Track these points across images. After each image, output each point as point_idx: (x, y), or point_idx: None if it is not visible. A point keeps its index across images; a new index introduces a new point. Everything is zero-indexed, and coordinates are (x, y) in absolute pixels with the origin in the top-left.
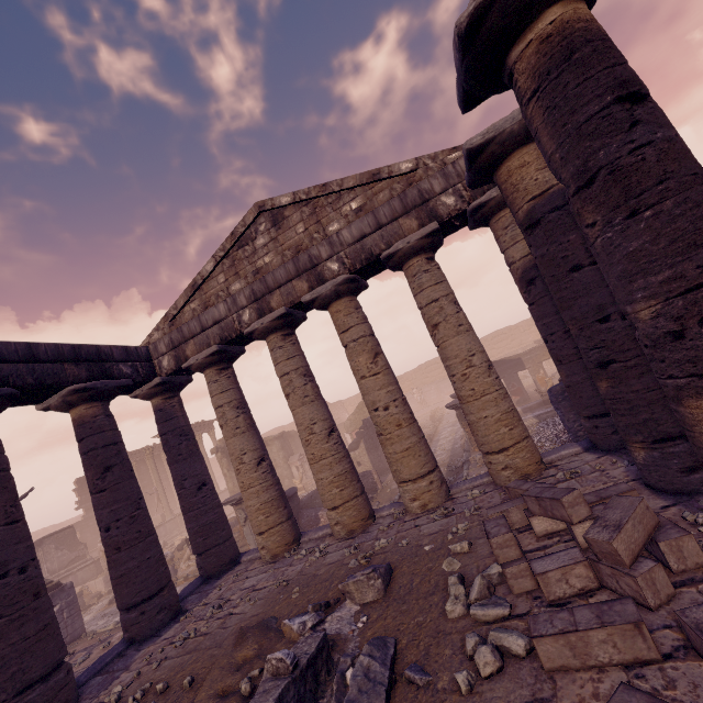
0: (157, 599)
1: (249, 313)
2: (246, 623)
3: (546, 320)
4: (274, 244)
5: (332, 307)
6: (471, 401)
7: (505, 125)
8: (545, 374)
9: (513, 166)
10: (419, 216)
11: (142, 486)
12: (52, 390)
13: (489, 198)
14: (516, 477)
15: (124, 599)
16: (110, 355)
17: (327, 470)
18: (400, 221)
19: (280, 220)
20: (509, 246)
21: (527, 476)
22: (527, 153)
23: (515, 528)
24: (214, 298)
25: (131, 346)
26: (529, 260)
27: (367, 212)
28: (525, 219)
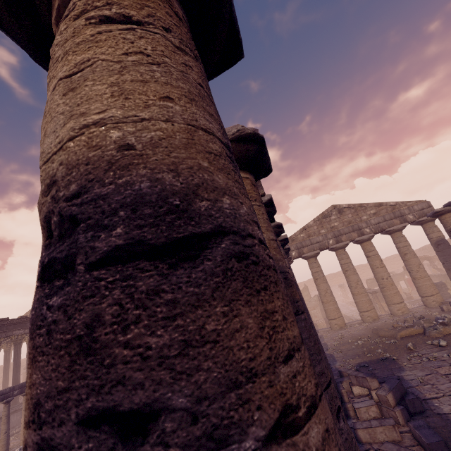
0: None
1: (332, 241)
2: (366, 332)
3: (444, 257)
4: (338, 219)
5: (364, 243)
6: (420, 279)
7: (447, 208)
8: (401, 287)
9: (446, 216)
10: (400, 220)
11: None
12: None
13: (426, 219)
14: (437, 304)
15: None
16: None
17: (364, 297)
18: (393, 220)
19: (341, 212)
20: (430, 233)
21: (441, 304)
22: (450, 214)
23: (450, 310)
24: (313, 234)
25: None
26: (438, 238)
27: (377, 215)
28: (450, 229)
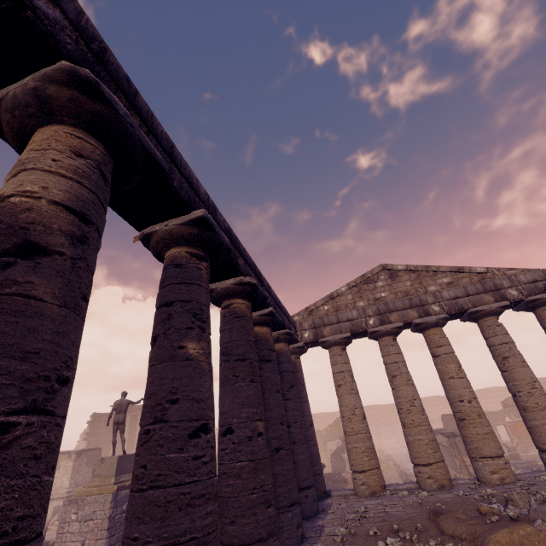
0: (312, 490)
1: (374, 320)
2: (416, 513)
3: None
4: (389, 287)
5: (430, 330)
6: (536, 411)
7: None
8: (499, 436)
9: None
10: (494, 296)
11: (128, 438)
12: (280, 328)
13: (542, 297)
14: None
15: (296, 480)
16: (290, 320)
17: (424, 434)
18: (481, 295)
19: (395, 276)
20: None
21: None
22: None
23: None
24: (344, 306)
25: (292, 319)
26: None
27: (454, 286)
28: None
